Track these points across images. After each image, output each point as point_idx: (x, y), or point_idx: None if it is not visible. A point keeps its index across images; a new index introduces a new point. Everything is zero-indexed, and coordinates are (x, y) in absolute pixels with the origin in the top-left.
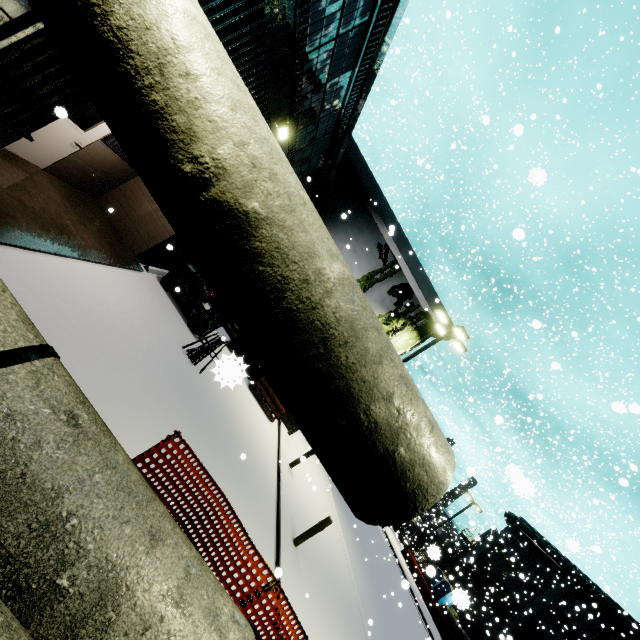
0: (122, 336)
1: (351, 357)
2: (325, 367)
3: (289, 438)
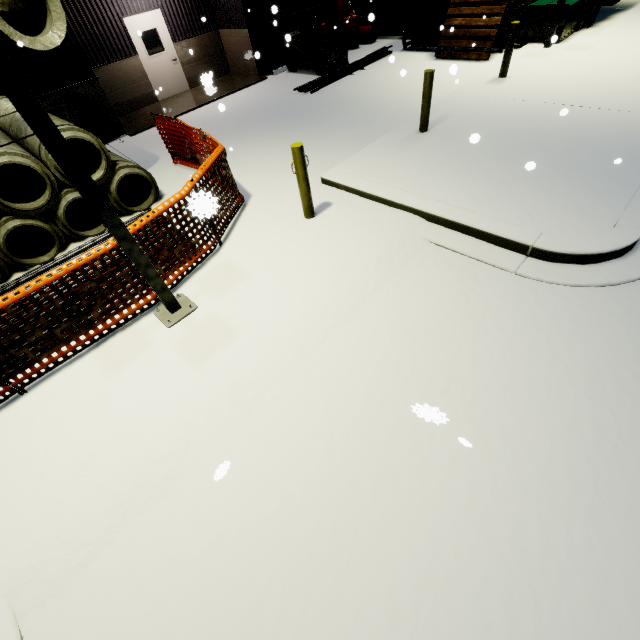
0: (225, 116)
1: None
2: None
3: (544, 51)
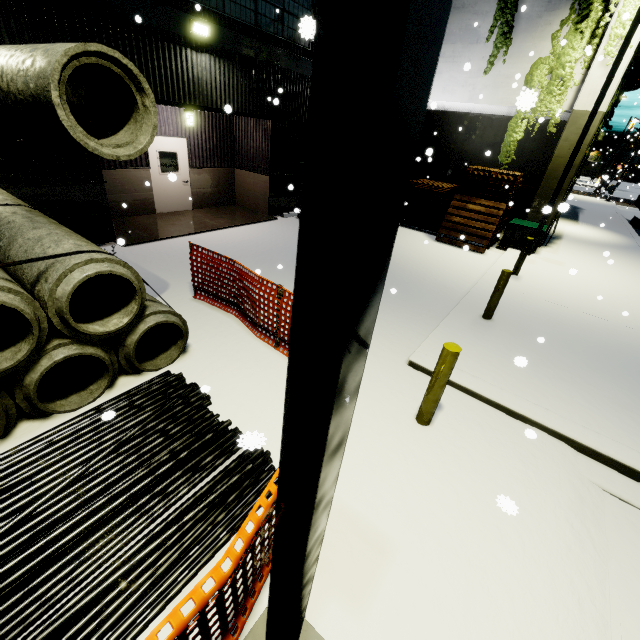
0: (243, 249)
1: (5, 80)
2: (10, 100)
3: (528, 258)
